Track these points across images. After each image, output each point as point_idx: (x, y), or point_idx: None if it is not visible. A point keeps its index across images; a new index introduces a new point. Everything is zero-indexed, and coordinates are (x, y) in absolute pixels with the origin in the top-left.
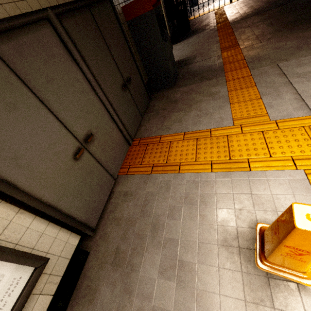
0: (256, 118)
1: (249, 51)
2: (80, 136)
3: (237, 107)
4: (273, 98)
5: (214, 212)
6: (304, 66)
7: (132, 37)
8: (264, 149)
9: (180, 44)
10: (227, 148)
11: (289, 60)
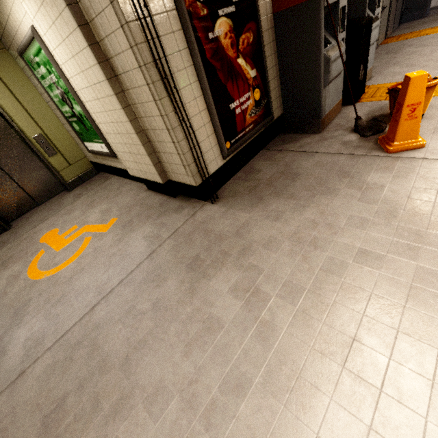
0: None
1: None
2: (383, 4)
3: None
4: None
5: None
6: None
7: None
8: None
9: None
10: None
11: None
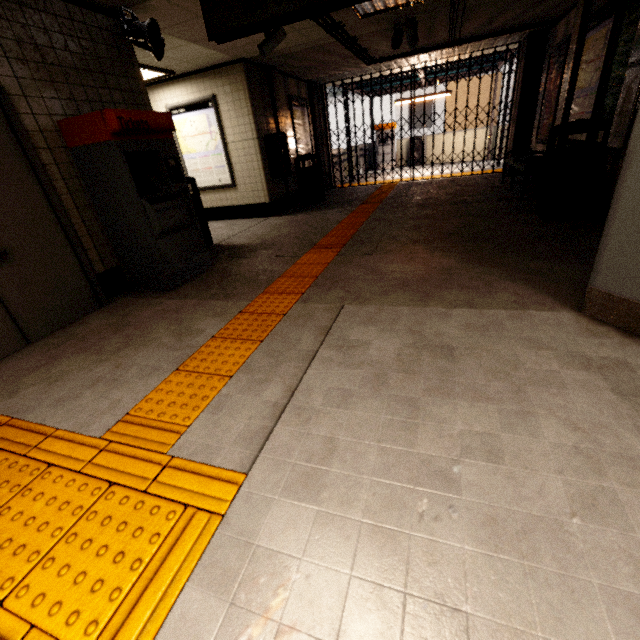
0: (156, 434)
1: (340, 264)
2: None
3: (173, 384)
4: (246, 387)
5: None
6: (372, 326)
7: (82, 178)
8: (30, 561)
9: (284, 218)
10: None
11: (366, 305)
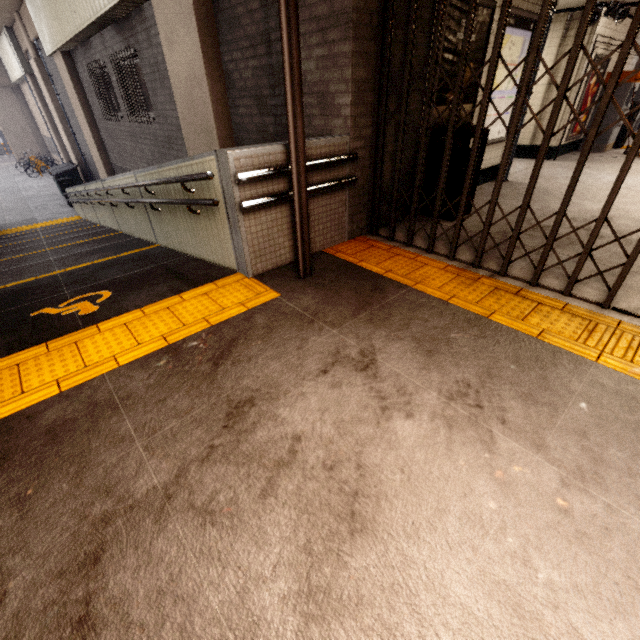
0: None
1: None
2: None
3: None
4: None
5: None
6: None
7: None
8: None
9: None
10: None
11: None
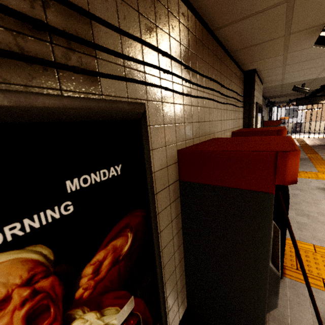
0: None
1: None
2: None
3: (319, 169)
4: None
5: (312, 184)
6: None
7: None
8: None
9: None
10: (316, 176)
11: None
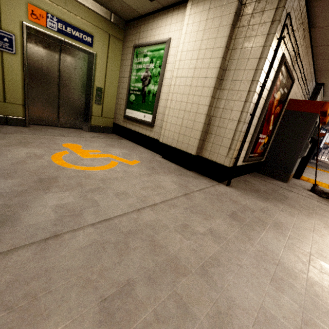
0: None
1: None
2: None
3: None
4: None
5: None
6: None
7: None
8: None
9: None
10: None
11: None
